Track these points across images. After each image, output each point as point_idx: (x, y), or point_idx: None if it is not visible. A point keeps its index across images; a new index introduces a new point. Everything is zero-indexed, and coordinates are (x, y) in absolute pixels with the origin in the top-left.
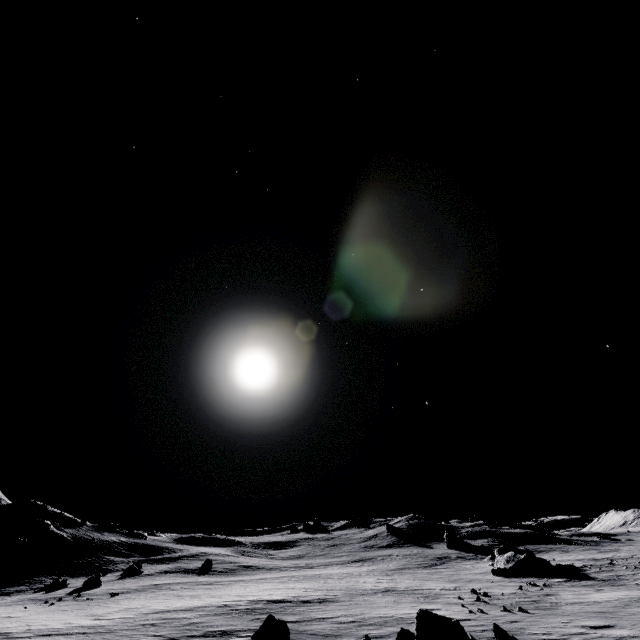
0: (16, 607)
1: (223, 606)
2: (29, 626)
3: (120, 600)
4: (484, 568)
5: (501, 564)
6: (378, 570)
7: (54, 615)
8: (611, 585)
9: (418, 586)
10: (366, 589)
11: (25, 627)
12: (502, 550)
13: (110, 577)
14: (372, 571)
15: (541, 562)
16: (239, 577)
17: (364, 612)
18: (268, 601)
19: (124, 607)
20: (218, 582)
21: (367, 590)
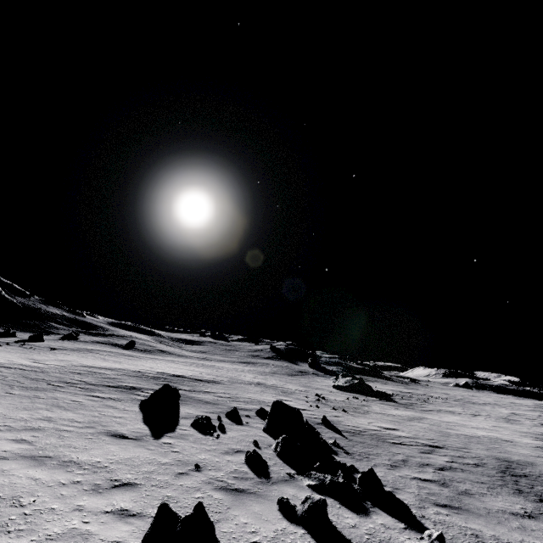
0: None
1: (137, 372)
2: None
3: (57, 353)
4: (329, 383)
5: (341, 383)
6: (257, 371)
7: (0, 353)
8: (405, 407)
9: (281, 385)
10: (244, 380)
11: None
12: (345, 375)
13: (52, 337)
14: (252, 371)
15: (367, 387)
16: (154, 356)
17: (238, 393)
18: (172, 375)
19: (59, 358)
20: (137, 356)
21: (245, 381)
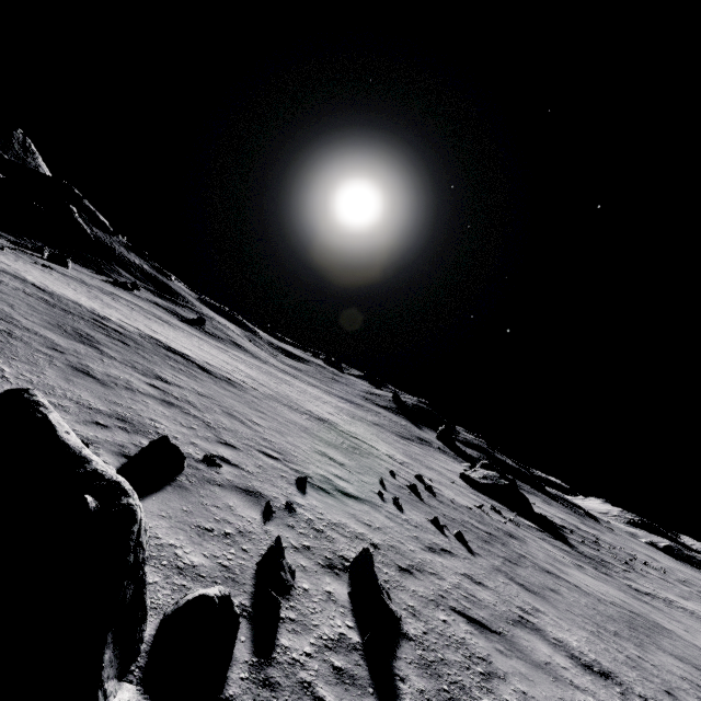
0: None
1: (99, 316)
2: None
3: (28, 264)
4: (456, 469)
5: (476, 475)
6: (352, 412)
7: None
8: (593, 567)
9: (365, 439)
10: (303, 407)
11: None
12: (487, 466)
13: (99, 277)
14: (344, 409)
15: (522, 499)
16: (216, 343)
17: (236, 409)
18: (165, 346)
19: None
20: (177, 326)
21: (302, 408)
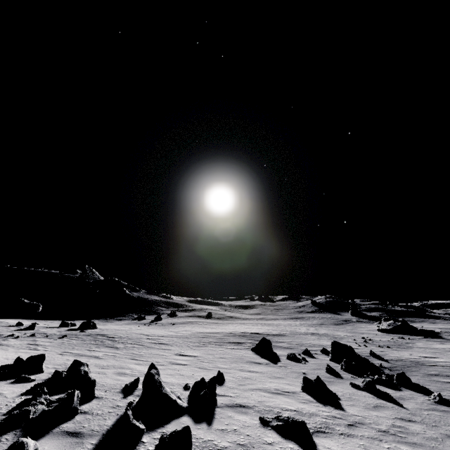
0: (133, 325)
1: (230, 333)
2: (151, 333)
3: (178, 327)
4: (373, 328)
5: (384, 326)
6: (306, 324)
7: (155, 330)
8: None
9: (331, 333)
10: (301, 332)
11: (150, 333)
12: (386, 319)
13: (163, 316)
14: (303, 324)
15: (411, 327)
16: (228, 321)
17: (302, 341)
18: (251, 333)
19: (183, 329)
20: (219, 323)
21: (302, 332)
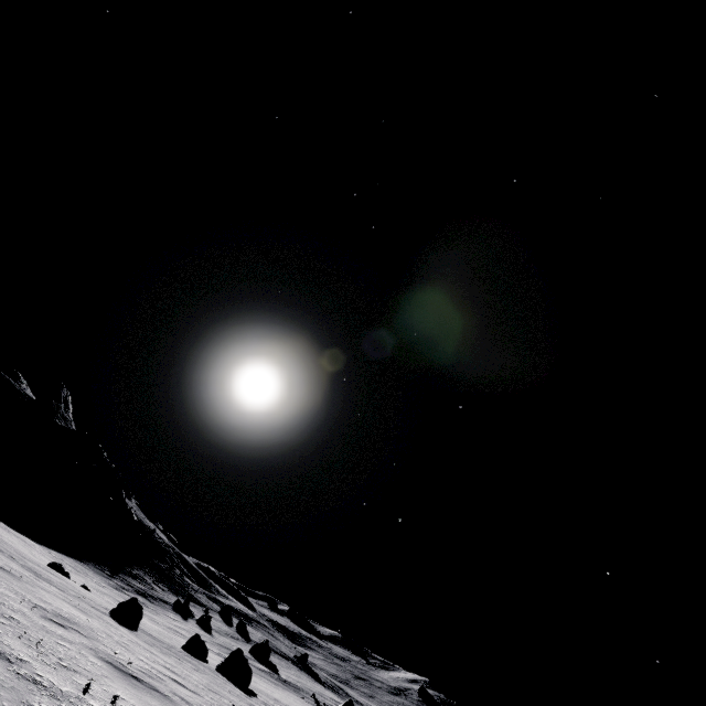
0: (305, 703)
1: None
2: None
3: None
4: None
5: None
6: None
7: None
8: None
9: None
10: None
11: None
12: None
13: (222, 624)
14: None
15: None
16: None
17: None
18: None
19: None
20: None
21: None
